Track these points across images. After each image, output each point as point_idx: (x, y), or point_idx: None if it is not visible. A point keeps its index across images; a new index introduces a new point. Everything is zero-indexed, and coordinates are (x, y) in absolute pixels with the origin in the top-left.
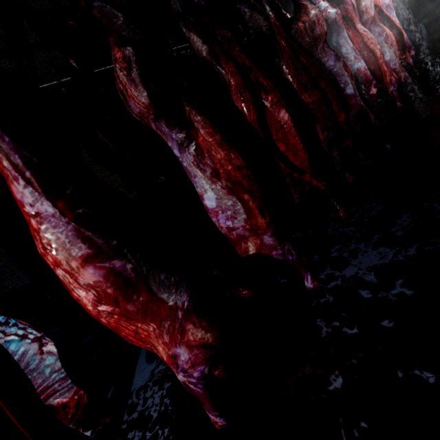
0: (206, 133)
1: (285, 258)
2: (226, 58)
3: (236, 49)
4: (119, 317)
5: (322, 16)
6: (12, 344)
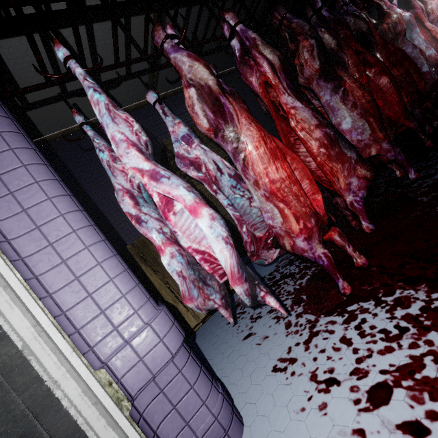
0: (350, 82)
1: (395, 158)
2: (347, 47)
3: (352, 42)
4: (326, 158)
5: (402, 18)
6: (237, 200)
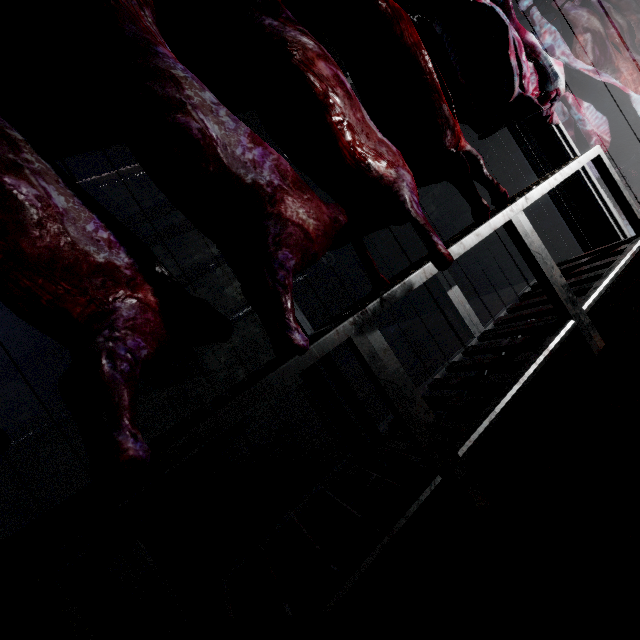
0: None
1: None
2: None
3: None
4: None
5: None
6: None
